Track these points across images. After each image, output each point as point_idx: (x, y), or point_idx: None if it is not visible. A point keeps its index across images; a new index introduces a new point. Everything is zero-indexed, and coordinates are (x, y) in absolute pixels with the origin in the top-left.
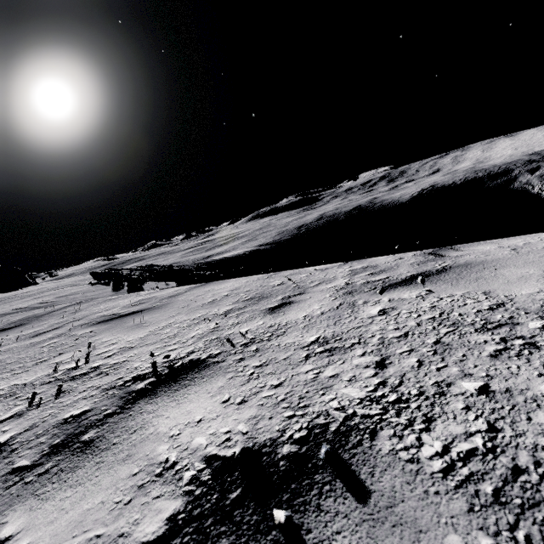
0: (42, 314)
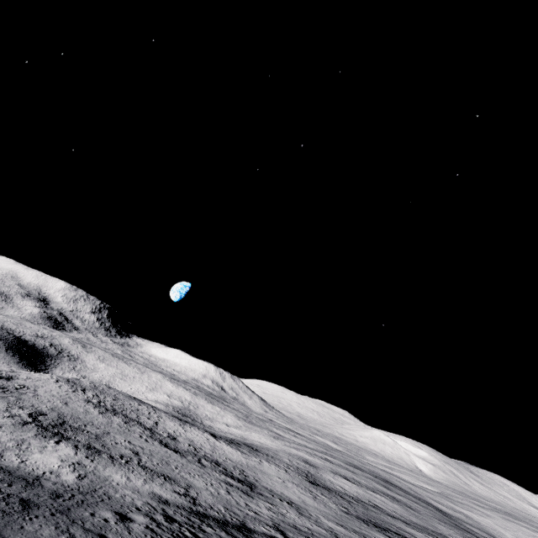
0: None
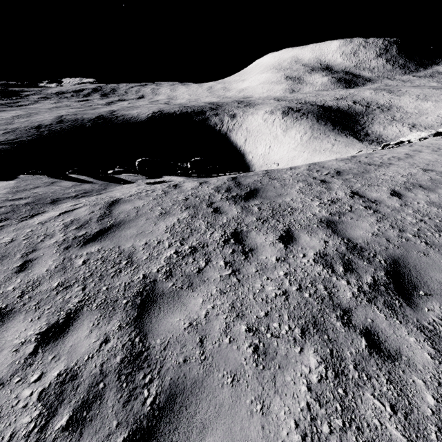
0: (232, 185)
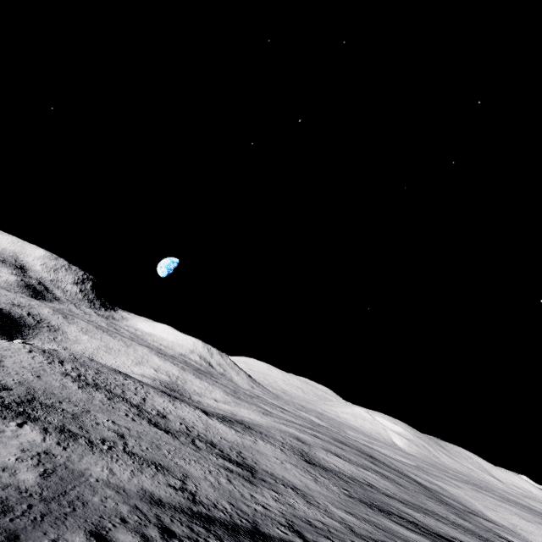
0: None
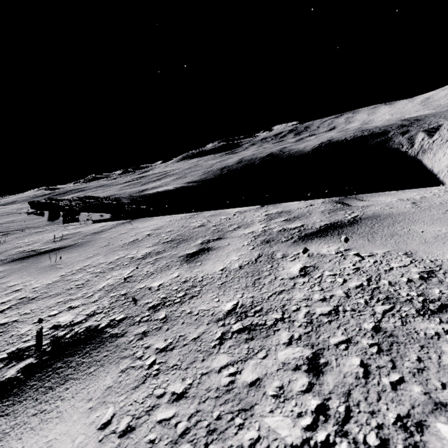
0: None
